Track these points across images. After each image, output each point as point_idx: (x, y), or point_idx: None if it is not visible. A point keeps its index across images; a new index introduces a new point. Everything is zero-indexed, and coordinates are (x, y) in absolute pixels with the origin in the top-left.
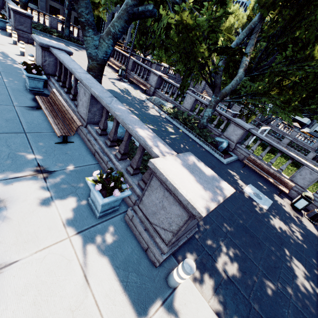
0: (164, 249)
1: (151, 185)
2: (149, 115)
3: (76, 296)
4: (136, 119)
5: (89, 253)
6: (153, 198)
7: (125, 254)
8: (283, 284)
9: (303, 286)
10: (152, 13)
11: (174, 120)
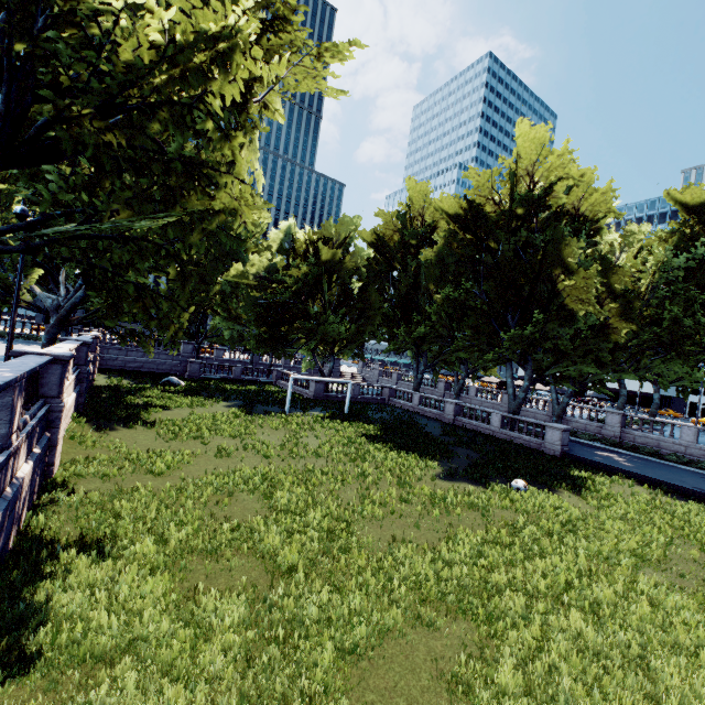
0: None
1: None
2: None
3: None
4: None
5: None
6: None
7: None
8: None
9: None
10: None
11: None
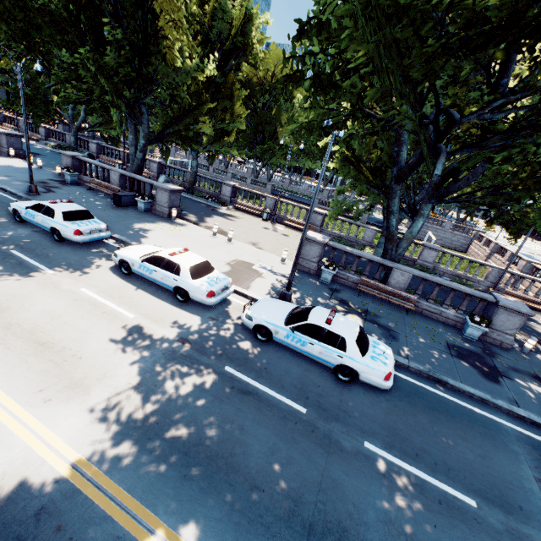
0: (7, 150)
1: None
2: (33, 147)
3: None
4: None
5: None
6: (1, 140)
7: None
8: None
9: None
10: None
11: (56, 150)
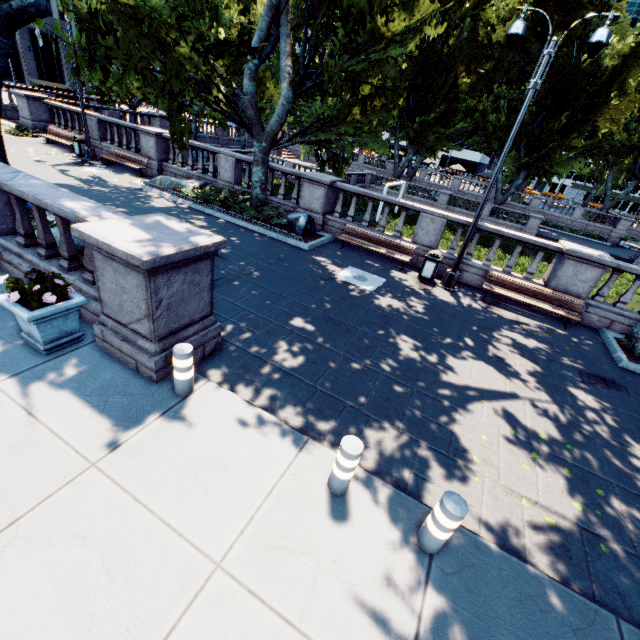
0: (151, 348)
1: (98, 267)
2: (153, 209)
3: (18, 434)
4: (65, 193)
5: (35, 392)
6: (109, 286)
7: (101, 381)
8: (375, 361)
9: (408, 357)
10: (40, 8)
11: (207, 208)
